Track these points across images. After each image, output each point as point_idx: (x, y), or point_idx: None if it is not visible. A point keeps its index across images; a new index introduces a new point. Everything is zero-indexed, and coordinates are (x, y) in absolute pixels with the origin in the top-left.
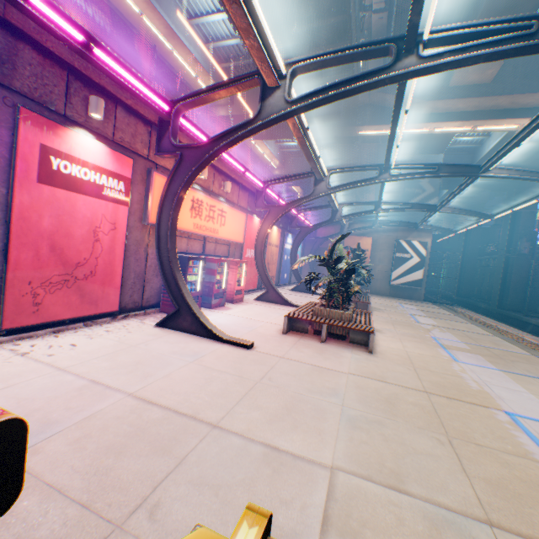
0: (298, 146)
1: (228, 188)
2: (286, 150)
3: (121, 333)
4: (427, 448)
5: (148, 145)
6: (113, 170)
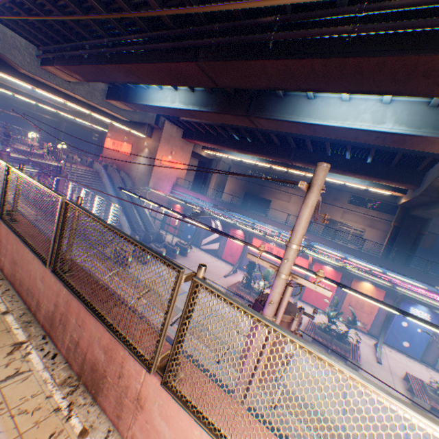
0: None
1: None
2: None
3: (229, 267)
4: None
5: None
6: (244, 236)
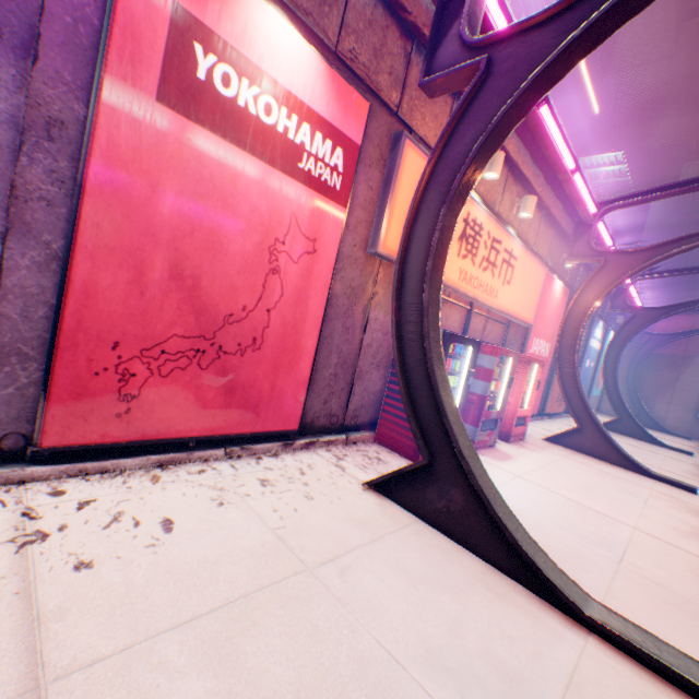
0: (626, 169)
1: (528, 208)
2: (593, 182)
3: (289, 495)
4: None
5: (400, 83)
6: (325, 117)
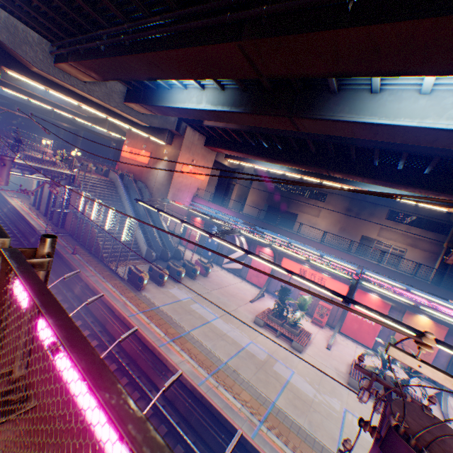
0: None
1: None
2: None
3: (255, 290)
4: (211, 299)
5: None
6: (272, 255)
